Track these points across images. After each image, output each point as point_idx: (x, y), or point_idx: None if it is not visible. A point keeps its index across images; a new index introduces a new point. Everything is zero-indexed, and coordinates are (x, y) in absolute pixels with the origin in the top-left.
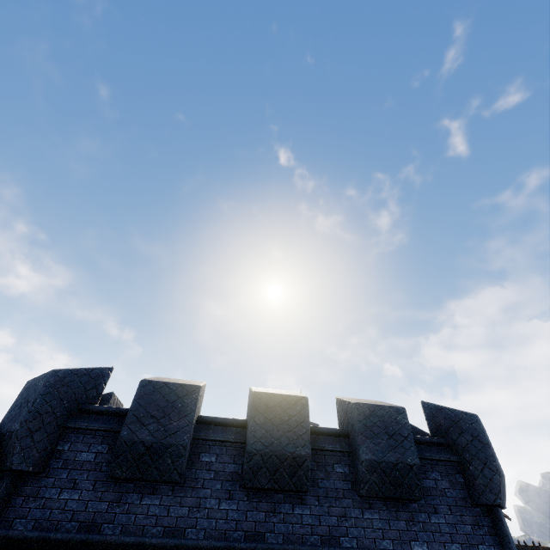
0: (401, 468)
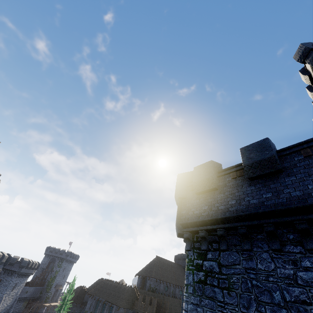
0: (12, 263)
